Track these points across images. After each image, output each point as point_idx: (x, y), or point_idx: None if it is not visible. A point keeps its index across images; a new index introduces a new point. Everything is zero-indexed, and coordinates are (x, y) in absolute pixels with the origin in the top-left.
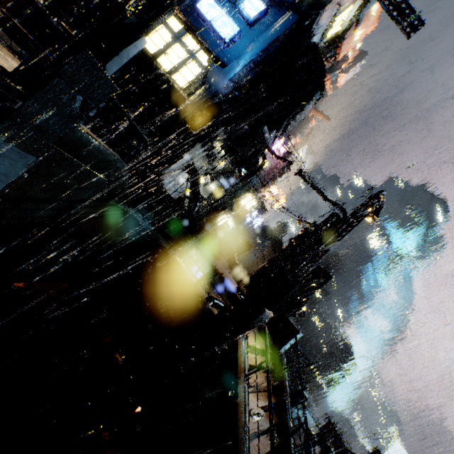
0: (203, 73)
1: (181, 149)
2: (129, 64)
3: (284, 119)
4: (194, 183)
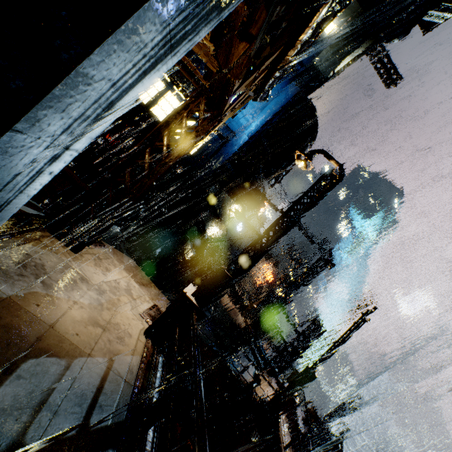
0: (212, 140)
1: (194, 212)
2: (140, 134)
3: (282, 173)
4: (201, 234)
